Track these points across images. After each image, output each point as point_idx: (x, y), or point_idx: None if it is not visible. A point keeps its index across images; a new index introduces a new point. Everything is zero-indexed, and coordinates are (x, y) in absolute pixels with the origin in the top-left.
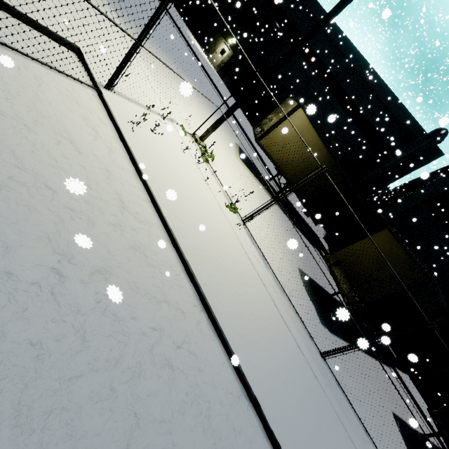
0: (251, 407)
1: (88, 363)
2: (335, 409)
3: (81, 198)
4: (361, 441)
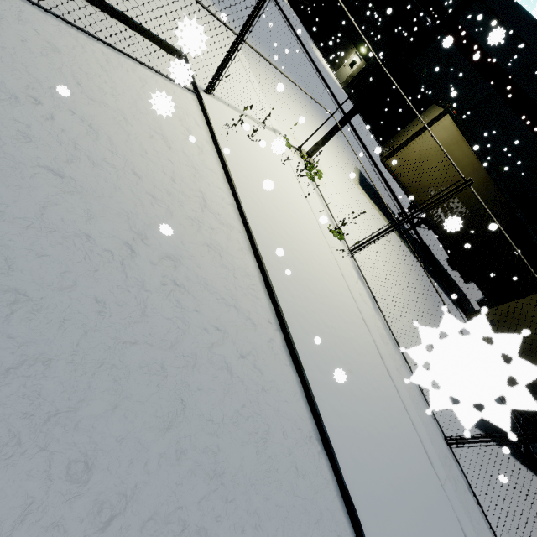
0: (324, 455)
1: (144, 335)
2: (457, 513)
3: (163, 189)
4: None
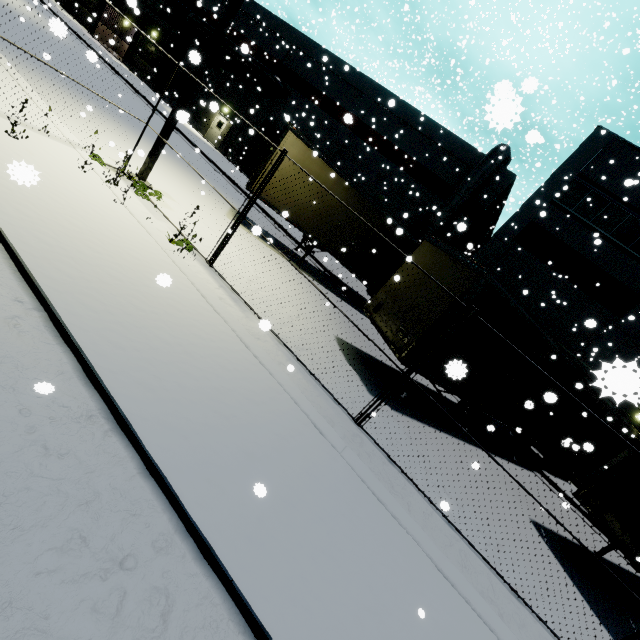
0: (119, 434)
1: None
2: (361, 475)
3: None
4: (434, 533)
